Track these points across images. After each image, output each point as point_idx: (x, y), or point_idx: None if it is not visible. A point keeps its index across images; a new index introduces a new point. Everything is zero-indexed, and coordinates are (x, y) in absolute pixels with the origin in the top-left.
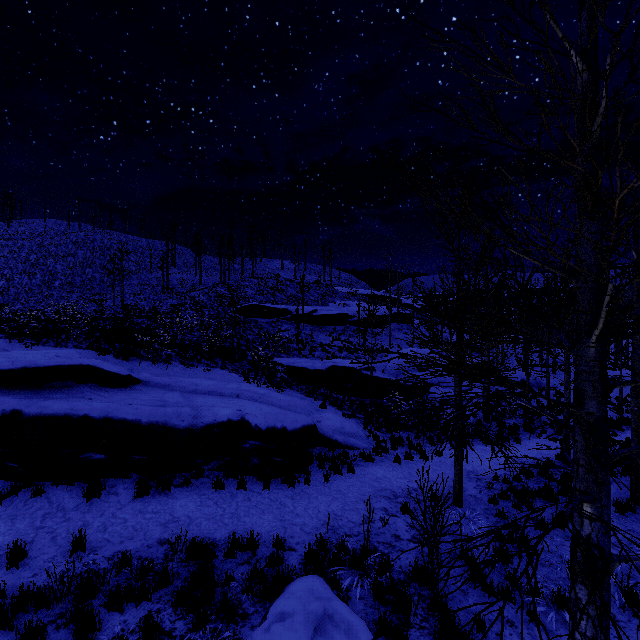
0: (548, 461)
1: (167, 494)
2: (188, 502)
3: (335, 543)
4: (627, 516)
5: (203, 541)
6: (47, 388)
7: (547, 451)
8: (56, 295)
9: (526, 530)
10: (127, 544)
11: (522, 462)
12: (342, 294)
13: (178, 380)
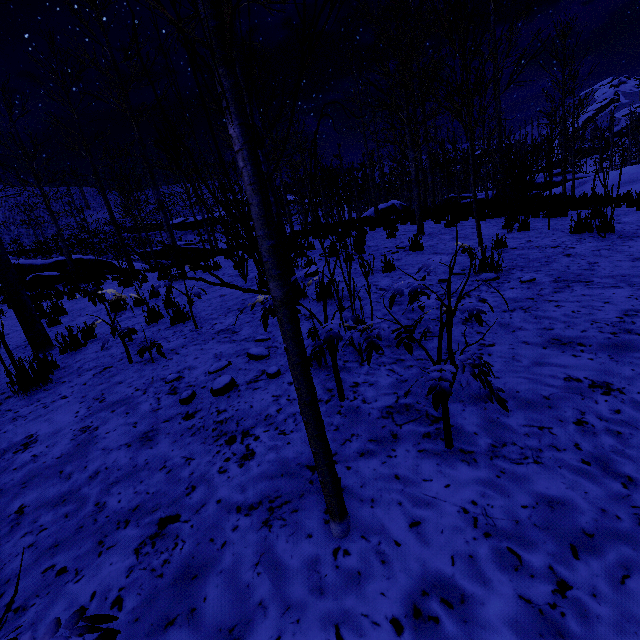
0: None
1: None
2: None
3: None
4: None
5: None
6: None
7: None
8: None
9: None
10: None
11: None
12: None
13: None
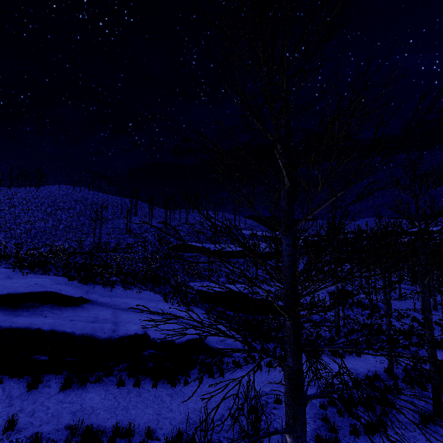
0: (376, 374)
1: (83, 388)
2: (96, 395)
3: (191, 436)
4: (428, 427)
5: (96, 428)
6: (21, 307)
7: (380, 365)
8: (59, 234)
9: (343, 434)
10: (43, 427)
11: (357, 373)
12: (245, 235)
13: (116, 300)
